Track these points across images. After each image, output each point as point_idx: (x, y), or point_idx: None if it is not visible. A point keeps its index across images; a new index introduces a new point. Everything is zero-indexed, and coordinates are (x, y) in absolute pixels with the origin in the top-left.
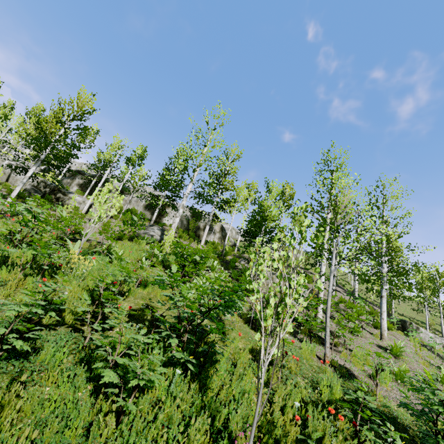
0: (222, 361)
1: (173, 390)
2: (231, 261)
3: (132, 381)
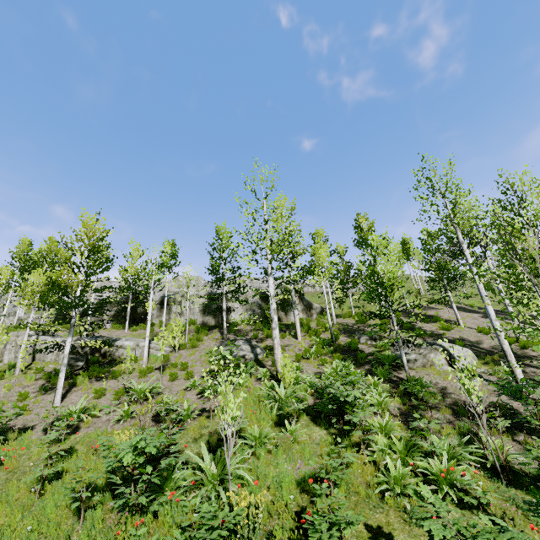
0: None
1: None
2: (358, 352)
3: None
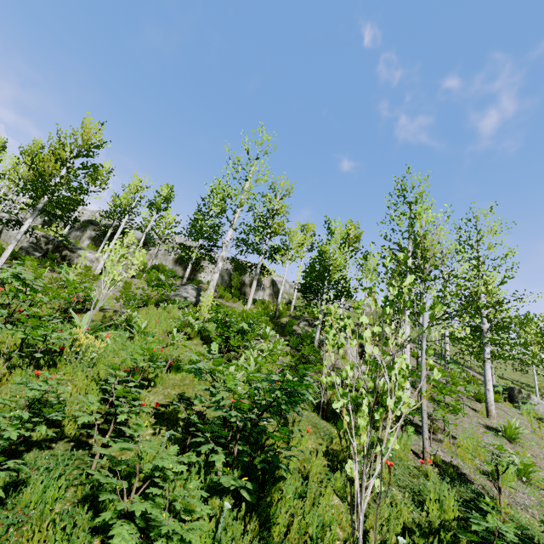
0: (288, 476)
1: (222, 537)
2: (287, 325)
3: (157, 543)
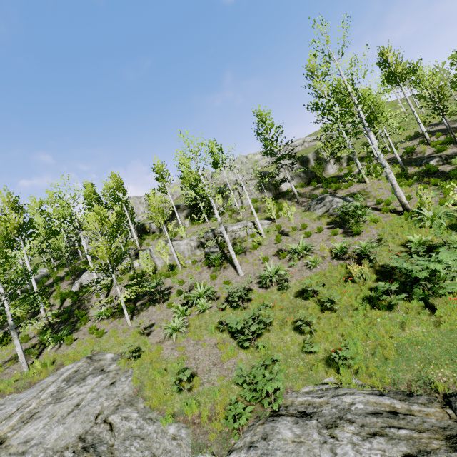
0: None
1: None
2: (451, 171)
3: None
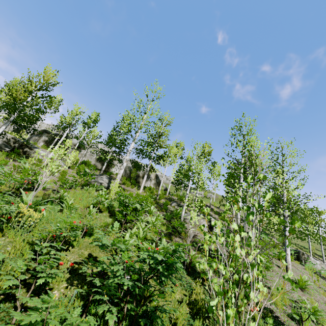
0: None
1: None
2: (164, 205)
3: None
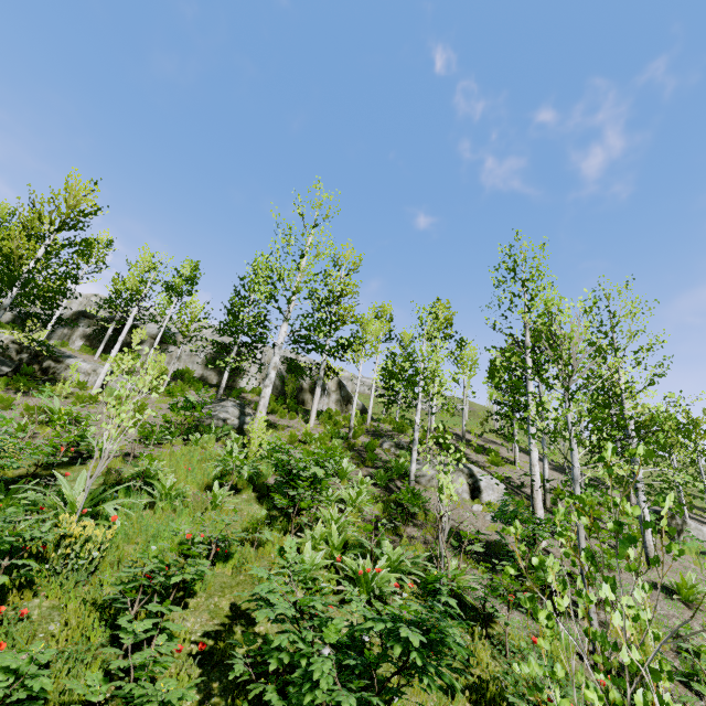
0: None
1: None
2: (369, 451)
3: None
